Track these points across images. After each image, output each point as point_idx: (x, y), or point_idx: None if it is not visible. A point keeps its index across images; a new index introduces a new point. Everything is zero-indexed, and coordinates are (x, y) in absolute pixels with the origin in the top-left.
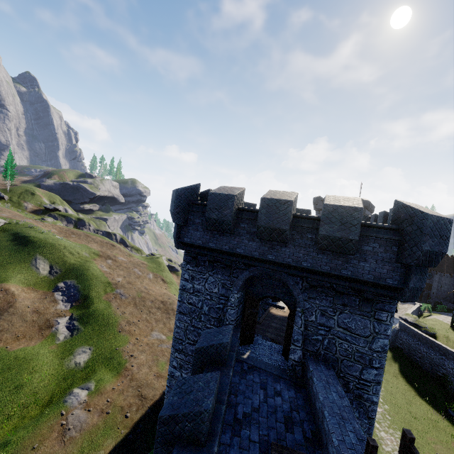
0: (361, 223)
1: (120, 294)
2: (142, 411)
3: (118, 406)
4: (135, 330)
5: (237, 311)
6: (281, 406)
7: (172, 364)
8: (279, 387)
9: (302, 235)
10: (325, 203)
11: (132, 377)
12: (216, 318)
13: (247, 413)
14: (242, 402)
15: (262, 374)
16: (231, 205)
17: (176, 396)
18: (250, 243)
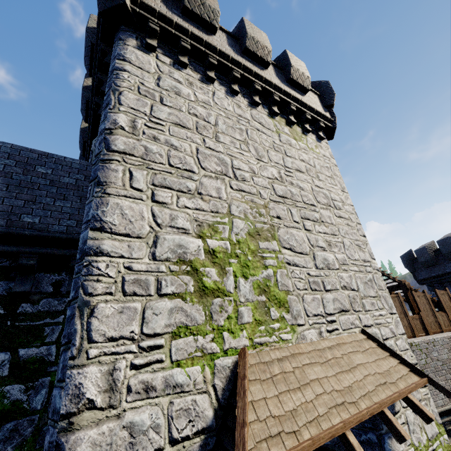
0: None
1: None
2: None
3: None
4: None
5: None
6: None
7: None
8: None
9: None
10: None
11: None
12: None
13: None
14: None
15: None
16: (426, 251)
17: None
18: (449, 264)
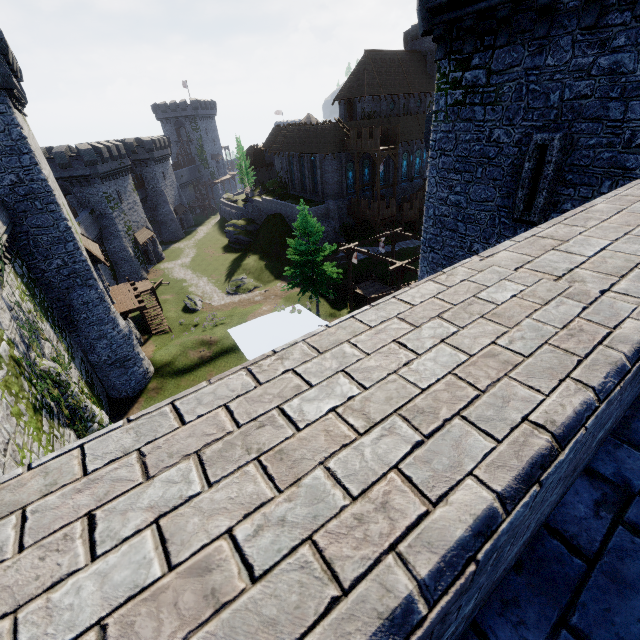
0: (69, 156)
1: None
2: None
3: None
4: None
5: None
6: None
7: None
8: None
9: (55, 166)
10: (52, 152)
11: None
12: None
13: None
14: None
15: None
16: None
17: None
18: None
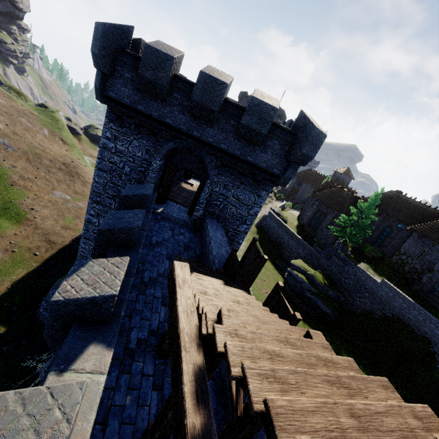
0: (273, 122)
1: (4, 145)
2: (52, 251)
3: (24, 247)
4: (32, 186)
5: (157, 176)
6: (183, 240)
7: (90, 213)
8: (183, 231)
9: (227, 121)
10: (253, 95)
11: (36, 227)
12: (136, 179)
13: (159, 242)
14: (155, 236)
15: (171, 223)
16: (169, 68)
17: (110, 220)
18: (180, 116)
